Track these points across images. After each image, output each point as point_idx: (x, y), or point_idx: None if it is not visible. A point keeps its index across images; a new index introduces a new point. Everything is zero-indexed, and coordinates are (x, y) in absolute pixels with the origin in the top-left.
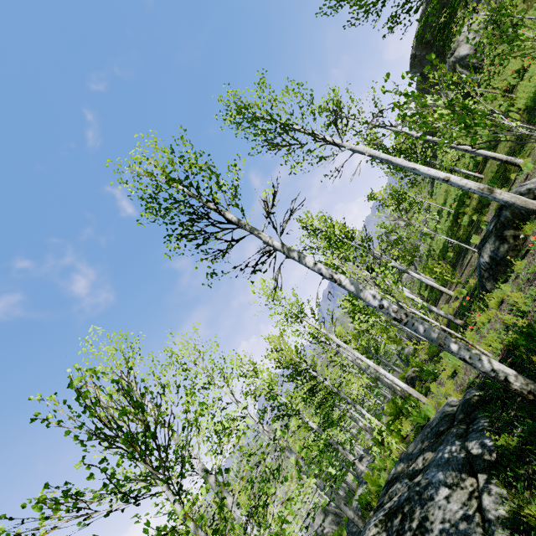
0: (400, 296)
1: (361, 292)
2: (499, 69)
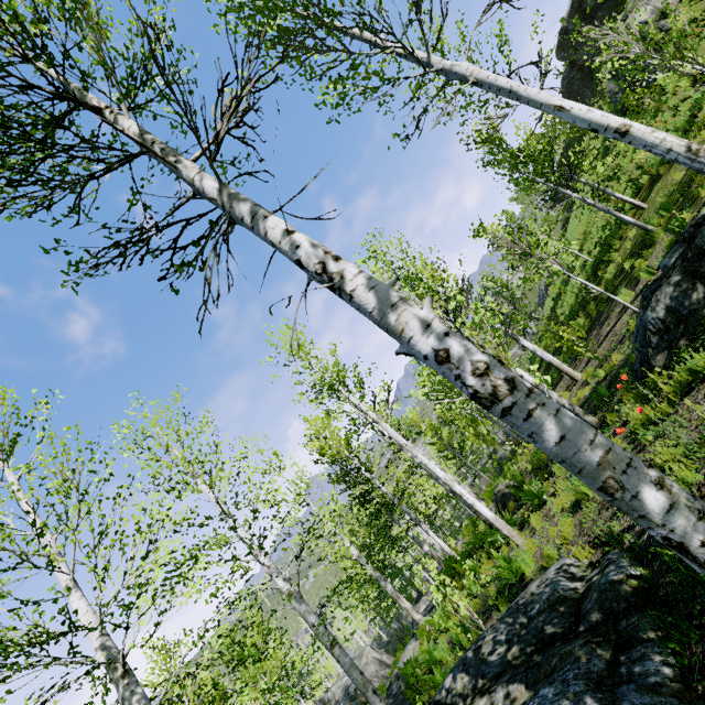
0: (502, 356)
1: (392, 313)
2: (693, 42)
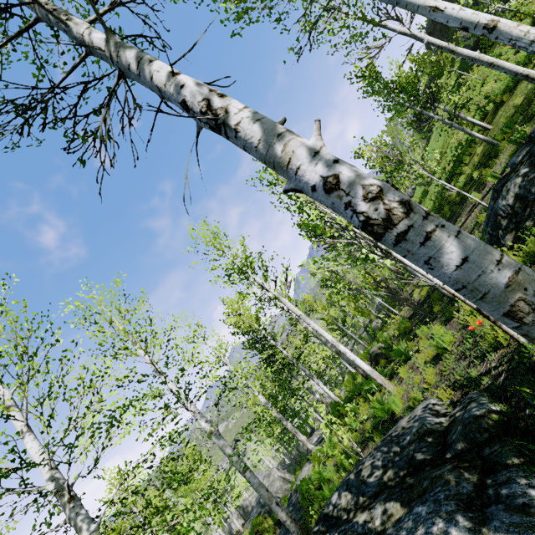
0: None
1: (279, 143)
2: None
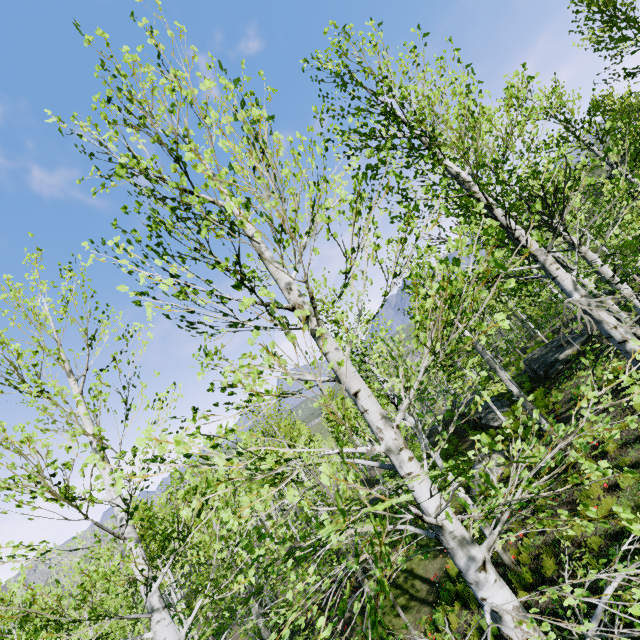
0: None
1: None
2: None
